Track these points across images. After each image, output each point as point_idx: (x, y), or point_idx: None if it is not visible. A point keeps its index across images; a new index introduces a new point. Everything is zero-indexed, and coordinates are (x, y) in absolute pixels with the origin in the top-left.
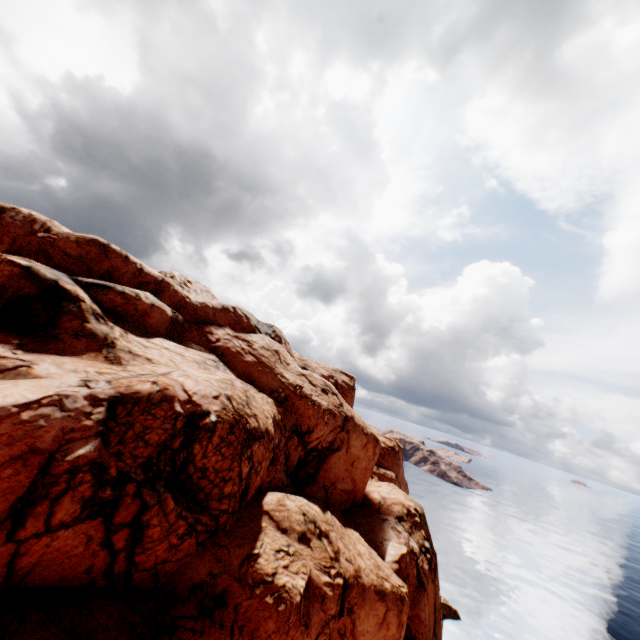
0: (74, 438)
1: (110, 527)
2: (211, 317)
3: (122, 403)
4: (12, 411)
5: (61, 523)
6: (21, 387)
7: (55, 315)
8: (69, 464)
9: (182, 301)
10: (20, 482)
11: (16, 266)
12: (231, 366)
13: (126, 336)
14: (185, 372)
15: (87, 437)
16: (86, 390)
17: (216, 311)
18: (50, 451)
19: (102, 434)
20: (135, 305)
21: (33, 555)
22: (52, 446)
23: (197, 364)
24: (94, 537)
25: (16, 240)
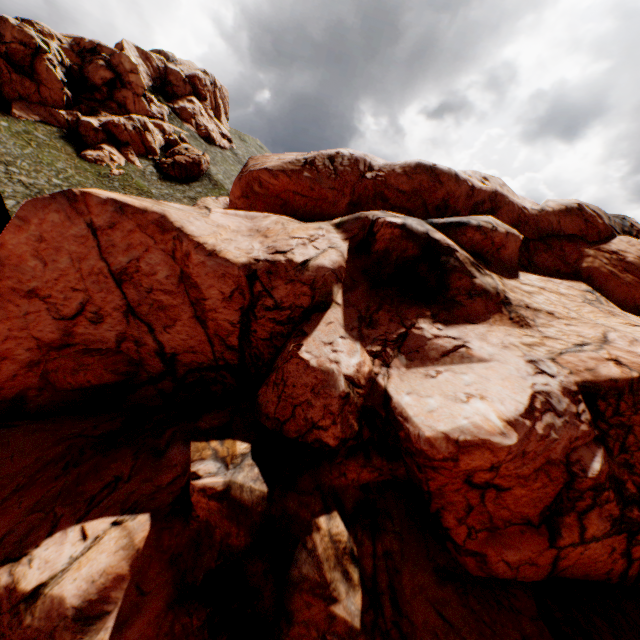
0: (575, 446)
1: (629, 540)
2: (554, 227)
3: (598, 396)
4: (527, 425)
5: (590, 536)
6: (494, 383)
7: (441, 275)
8: (590, 481)
9: (520, 215)
10: (545, 493)
11: (394, 228)
12: (603, 293)
13: (503, 283)
14: (621, 333)
15: (584, 443)
16: (551, 380)
17: (558, 217)
18: (559, 461)
19: (598, 439)
20: (490, 239)
21: (568, 559)
22: (559, 455)
23: (592, 307)
24: (614, 548)
25: (353, 190)
